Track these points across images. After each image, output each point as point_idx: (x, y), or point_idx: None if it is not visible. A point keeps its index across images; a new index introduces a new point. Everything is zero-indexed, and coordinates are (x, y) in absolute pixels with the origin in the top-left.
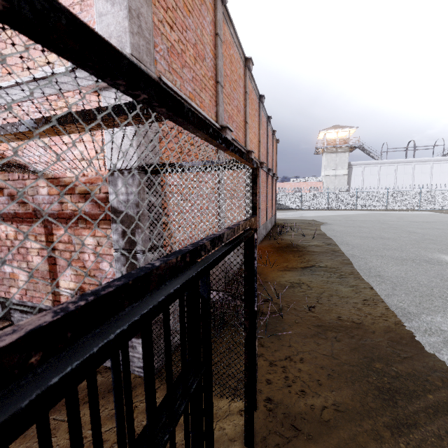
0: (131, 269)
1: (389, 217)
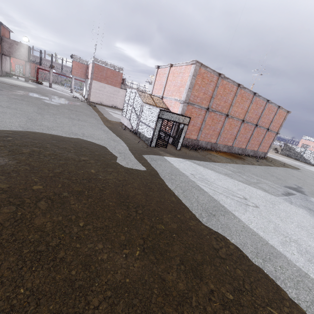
0: (175, 127)
1: None
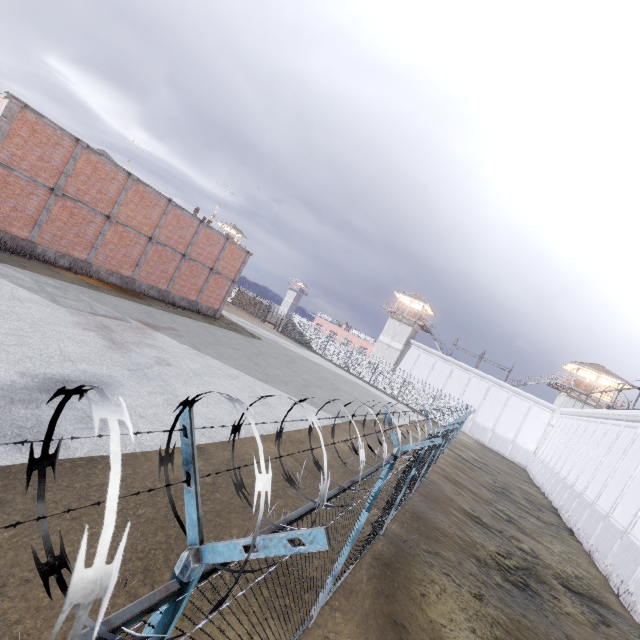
0: None
1: (338, 379)
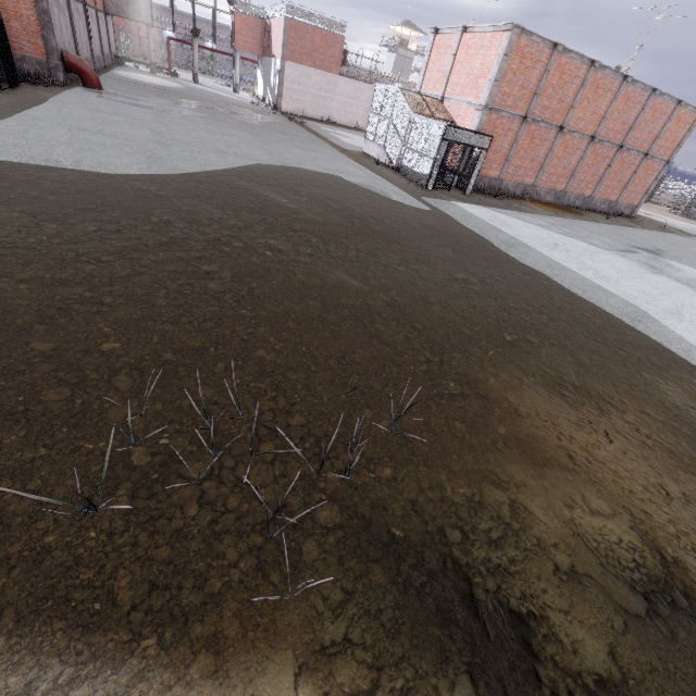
0: (463, 156)
1: None
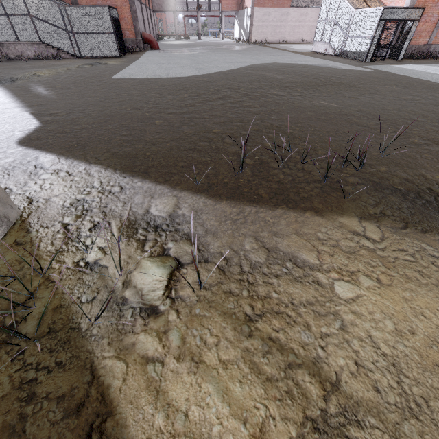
0: (396, 32)
1: None
